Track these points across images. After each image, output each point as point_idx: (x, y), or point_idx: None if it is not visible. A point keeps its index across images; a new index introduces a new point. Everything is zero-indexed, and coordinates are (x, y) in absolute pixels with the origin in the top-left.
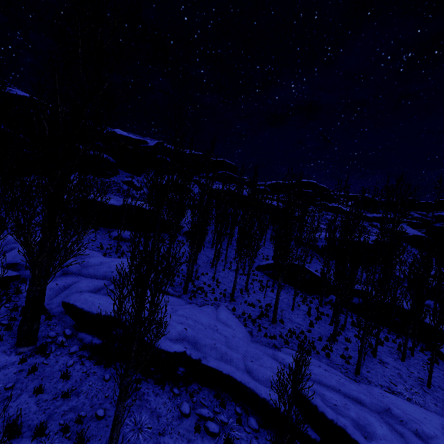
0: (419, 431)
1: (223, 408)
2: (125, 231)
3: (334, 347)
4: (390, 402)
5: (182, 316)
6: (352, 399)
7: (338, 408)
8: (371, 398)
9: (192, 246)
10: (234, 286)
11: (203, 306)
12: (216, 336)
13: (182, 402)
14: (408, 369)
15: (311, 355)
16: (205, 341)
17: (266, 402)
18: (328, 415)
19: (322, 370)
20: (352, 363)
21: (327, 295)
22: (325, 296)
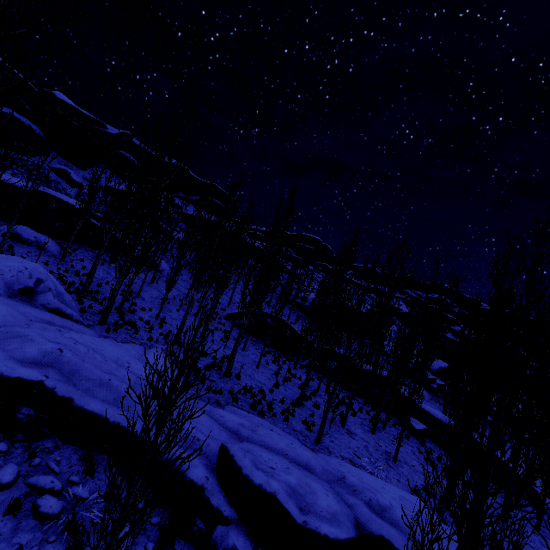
0: (373, 502)
1: (90, 477)
2: (29, 229)
3: (298, 412)
4: (348, 470)
5: (69, 339)
6: (299, 465)
7: (274, 472)
8: (325, 465)
9: (127, 256)
10: (183, 324)
11: (125, 343)
12: (121, 372)
13: (7, 464)
14: (377, 442)
15: (265, 418)
16: (93, 374)
17: (169, 467)
18: (256, 479)
19: (272, 432)
20: (314, 430)
21: (306, 359)
22: (302, 359)
